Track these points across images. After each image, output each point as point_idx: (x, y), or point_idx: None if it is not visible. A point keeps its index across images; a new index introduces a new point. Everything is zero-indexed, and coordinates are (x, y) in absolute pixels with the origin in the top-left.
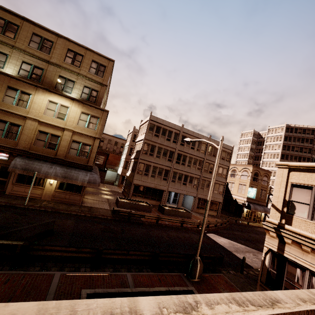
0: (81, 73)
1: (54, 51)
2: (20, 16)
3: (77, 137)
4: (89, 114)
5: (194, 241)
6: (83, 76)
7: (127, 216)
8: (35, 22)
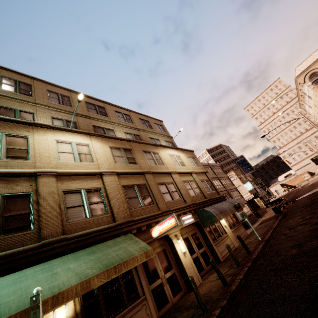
0: (157, 132)
1: (134, 121)
2: (101, 100)
3: (199, 177)
4: (189, 156)
5: (313, 195)
6: (159, 134)
7: (273, 217)
8: (111, 103)
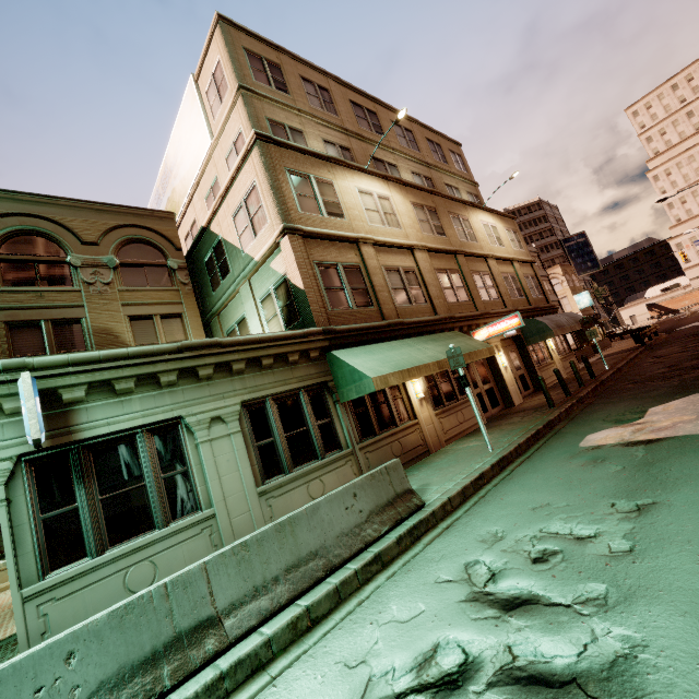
0: (455, 173)
1: (420, 146)
2: (369, 96)
3: (522, 269)
4: (509, 229)
5: None
6: (459, 177)
7: (627, 350)
8: (384, 103)
